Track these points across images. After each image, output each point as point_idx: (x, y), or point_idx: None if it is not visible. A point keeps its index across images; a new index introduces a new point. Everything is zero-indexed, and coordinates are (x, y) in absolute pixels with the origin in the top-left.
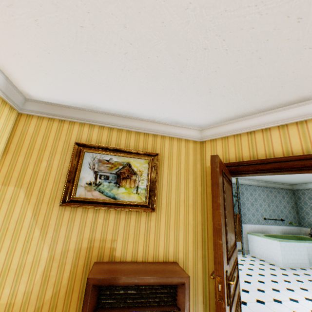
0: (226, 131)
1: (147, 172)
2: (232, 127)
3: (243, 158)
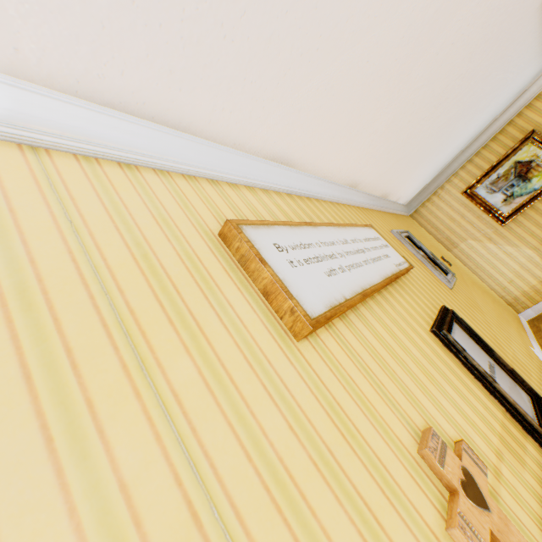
0: None
1: (540, 150)
2: None
3: None
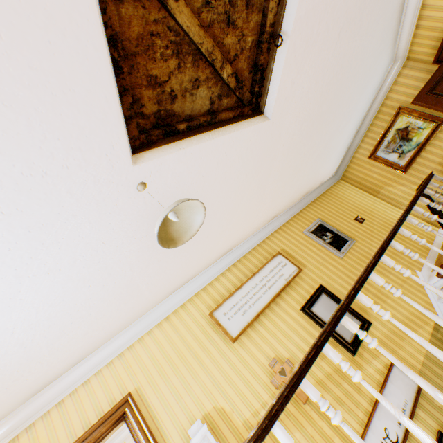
0: (404, 44)
1: (410, 118)
2: (403, 40)
3: (439, 37)
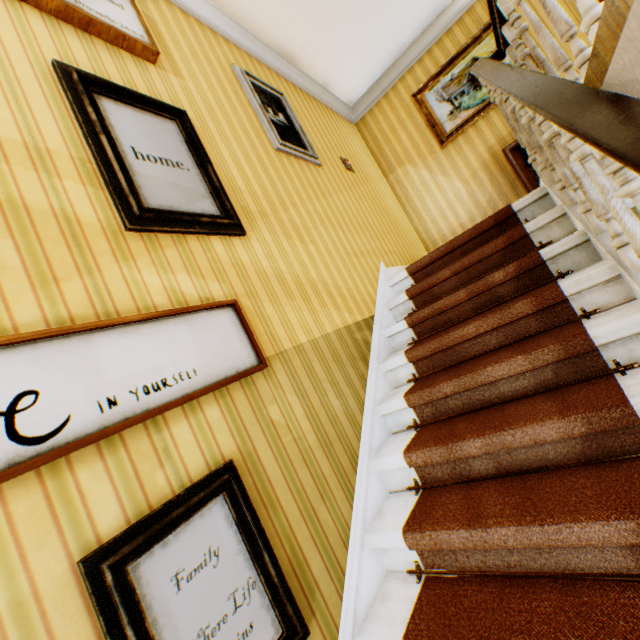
0: None
1: None
2: None
3: None
